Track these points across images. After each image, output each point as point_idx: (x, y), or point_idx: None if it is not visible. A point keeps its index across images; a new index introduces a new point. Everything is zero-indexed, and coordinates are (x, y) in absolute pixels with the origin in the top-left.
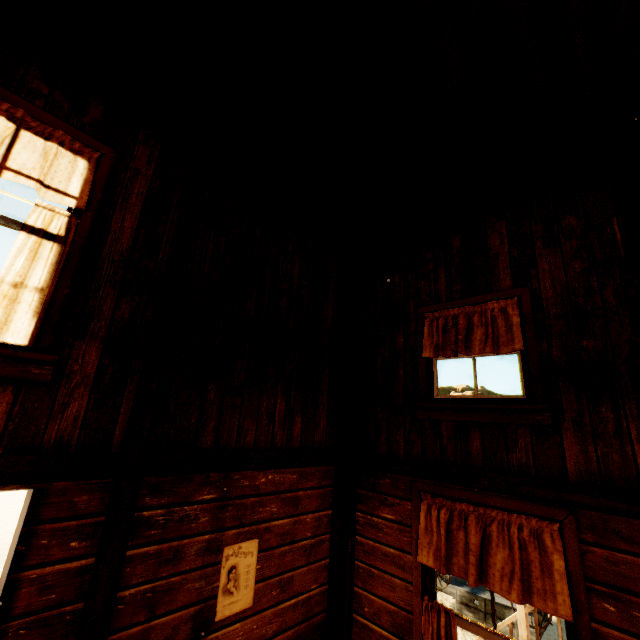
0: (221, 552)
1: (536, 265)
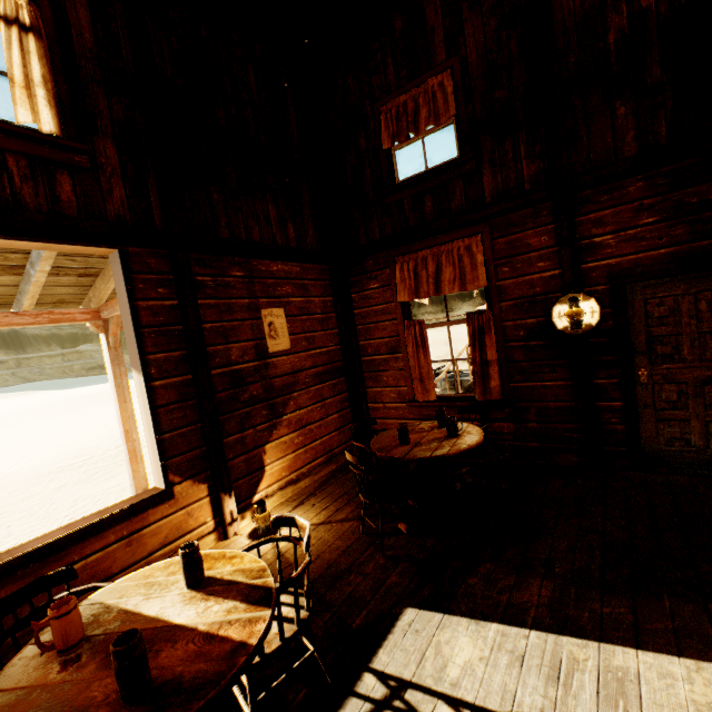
0: (260, 312)
1: (464, 32)
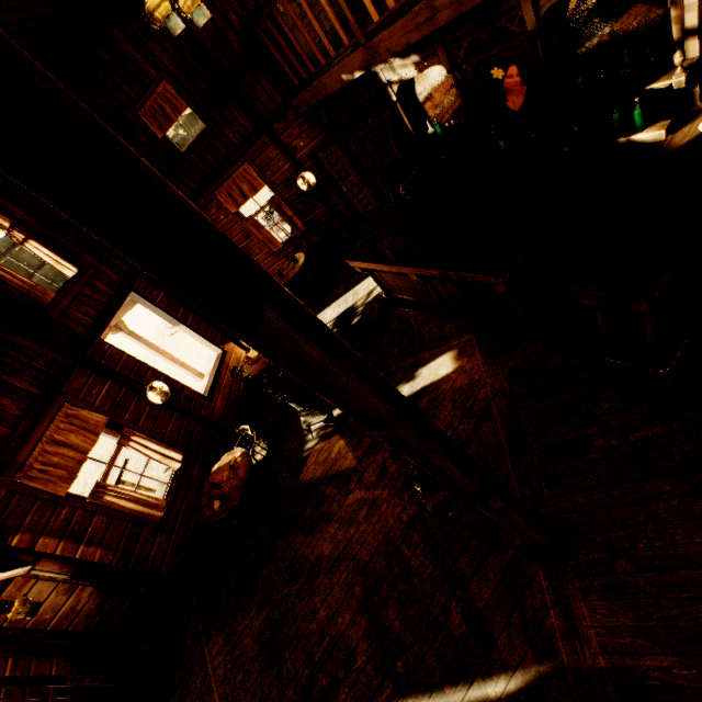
0: None
1: (155, 55)
